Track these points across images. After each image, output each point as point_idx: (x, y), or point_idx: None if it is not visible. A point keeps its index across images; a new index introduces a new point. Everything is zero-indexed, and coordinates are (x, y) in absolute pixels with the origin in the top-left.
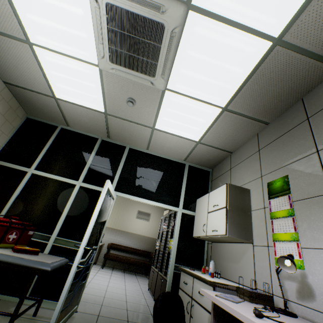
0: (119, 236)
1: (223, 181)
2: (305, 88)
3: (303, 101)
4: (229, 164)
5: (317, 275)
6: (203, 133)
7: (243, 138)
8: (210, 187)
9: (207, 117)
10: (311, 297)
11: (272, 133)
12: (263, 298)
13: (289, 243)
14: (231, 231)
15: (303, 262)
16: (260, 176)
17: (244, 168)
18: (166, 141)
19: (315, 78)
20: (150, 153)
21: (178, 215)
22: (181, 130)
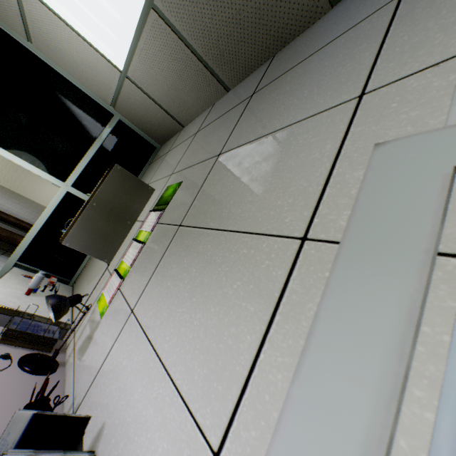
0: (10, 202)
1: (154, 168)
2: (281, 28)
3: (272, 60)
4: (172, 145)
5: (102, 330)
6: (127, 54)
7: (195, 102)
8: (143, 172)
9: (121, 9)
10: (83, 354)
11: (220, 109)
12: (36, 341)
13: (118, 279)
14: (75, 240)
15: (109, 308)
16: (171, 173)
17: (174, 155)
18: (60, 36)
19: (297, 11)
20: (38, 56)
21: (59, 193)
22: (81, 21)
